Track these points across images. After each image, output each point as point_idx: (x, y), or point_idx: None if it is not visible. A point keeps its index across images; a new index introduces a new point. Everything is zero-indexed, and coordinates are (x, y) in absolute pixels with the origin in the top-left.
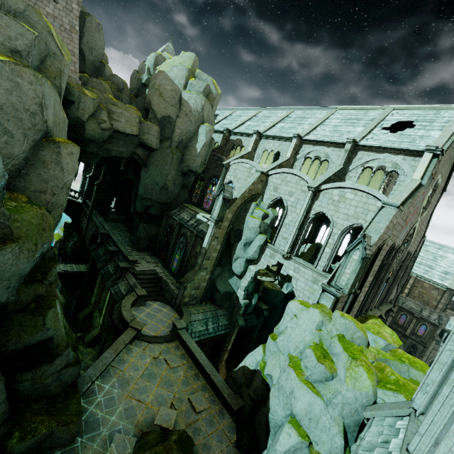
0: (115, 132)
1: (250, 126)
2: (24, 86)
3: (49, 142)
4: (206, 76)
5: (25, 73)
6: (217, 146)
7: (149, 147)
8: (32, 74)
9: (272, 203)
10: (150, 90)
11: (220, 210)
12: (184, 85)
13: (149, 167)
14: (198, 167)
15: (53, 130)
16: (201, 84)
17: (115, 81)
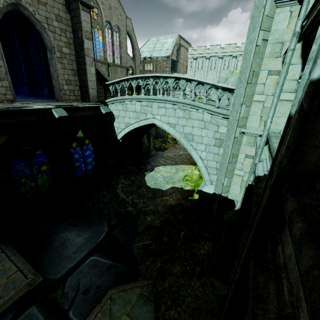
0: None
1: None
2: None
3: None
4: None
5: None
6: None
7: None
8: None
9: None
10: None
11: None
12: None
13: None
14: None
15: None
16: None
17: None
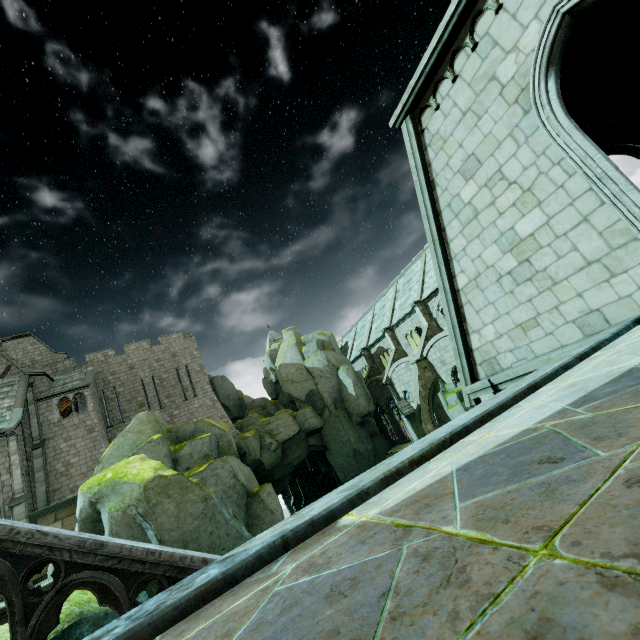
0: (283, 444)
1: (377, 329)
2: (221, 473)
3: (252, 497)
4: (311, 334)
5: (217, 464)
6: (368, 370)
7: (315, 430)
8: (220, 461)
9: (454, 378)
10: (283, 386)
11: (415, 430)
12: (302, 357)
13: (329, 447)
14: (367, 406)
15: (249, 486)
16: (312, 344)
17: (257, 405)
